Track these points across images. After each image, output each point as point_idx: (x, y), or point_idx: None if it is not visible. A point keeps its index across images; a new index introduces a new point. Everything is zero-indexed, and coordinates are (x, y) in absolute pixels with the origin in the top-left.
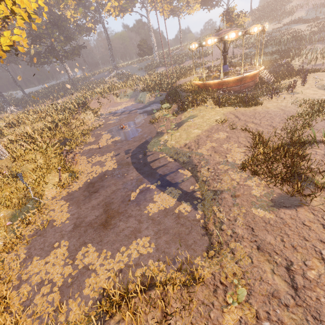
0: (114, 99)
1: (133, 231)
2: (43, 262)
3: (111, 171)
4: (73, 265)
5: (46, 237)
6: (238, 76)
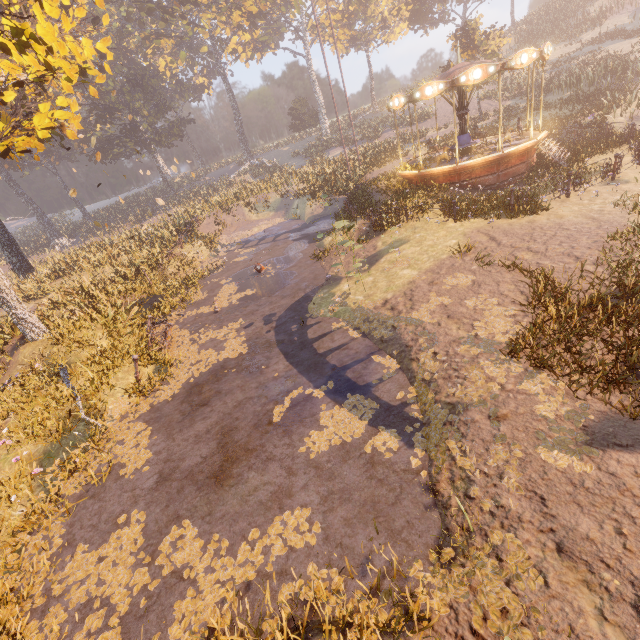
0: (245, 215)
1: (277, 493)
2: (94, 558)
3: (237, 361)
4: (153, 567)
5: (105, 501)
6: (492, 156)
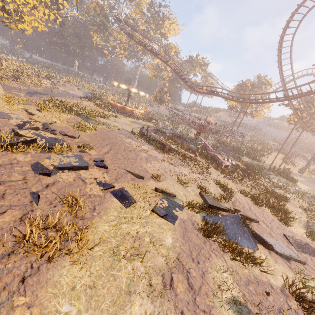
0: (74, 88)
1: None
2: None
3: (19, 88)
4: None
5: None
6: (121, 105)
